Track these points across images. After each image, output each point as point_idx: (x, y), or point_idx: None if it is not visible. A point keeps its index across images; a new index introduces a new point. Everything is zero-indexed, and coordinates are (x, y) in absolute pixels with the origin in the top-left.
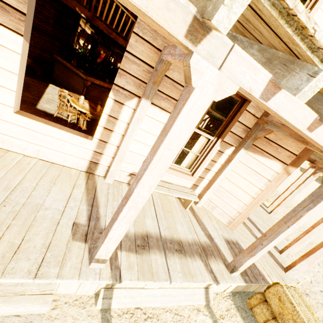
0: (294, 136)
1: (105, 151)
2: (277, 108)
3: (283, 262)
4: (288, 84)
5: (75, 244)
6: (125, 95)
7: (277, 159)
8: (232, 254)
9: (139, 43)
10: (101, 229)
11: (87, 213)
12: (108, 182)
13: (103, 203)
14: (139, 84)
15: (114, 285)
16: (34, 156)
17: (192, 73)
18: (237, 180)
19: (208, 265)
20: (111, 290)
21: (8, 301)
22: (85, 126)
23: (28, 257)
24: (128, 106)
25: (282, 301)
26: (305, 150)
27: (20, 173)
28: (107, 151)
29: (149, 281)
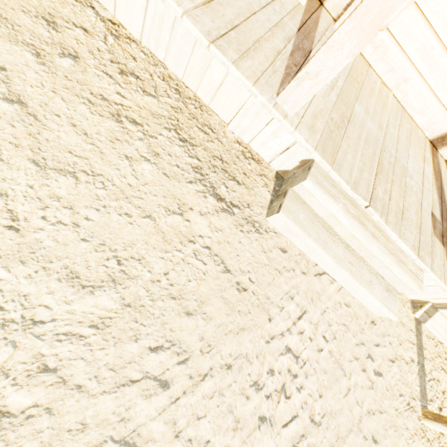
0: None
1: None
2: None
3: None
4: None
5: (436, 241)
6: None
7: None
8: None
9: None
10: None
11: (438, 207)
12: None
13: None
14: None
15: (443, 308)
16: (389, 87)
17: None
18: None
19: None
20: (435, 310)
21: (398, 264)
22: None
23: (410, 229)
24: None
25: None
26: None
27: (384, 109)
28: None
29: None
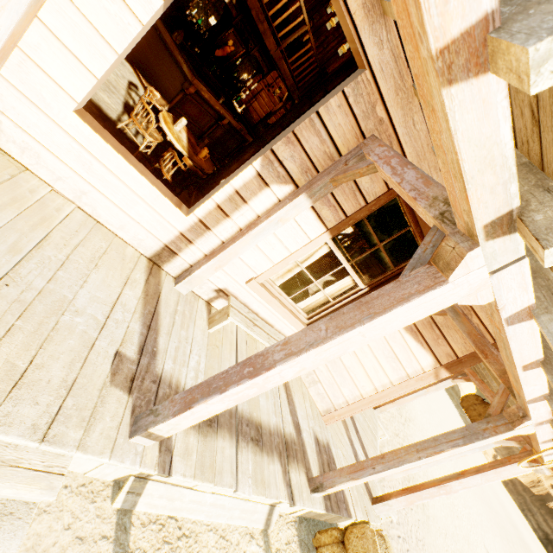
0: (474, 338)
1: (200, 240)
2: (513, 335)
3: (374, 488)
4: (550, 325)
5: (113, 393)
6: (278, 174)
7: (431, 352)
8: (319, 462)
9: (342, 111)
10: (156, 376)
11: (139, 340)
12: (179, 291)
13: (166, 327)
14: (308, 168)
15: (152, 475)
16: (69, 198)
17: (459, 266)
18: (366, 357)
19: (287, 473)
20: (145, 482)
21: None
22: (170, 174)
23: (36, 398)
24: (274, 191)
25: (366, 549)
26: (471, 356)
27: (42, 225)
28: (202, 242)
29: (208, 483)
